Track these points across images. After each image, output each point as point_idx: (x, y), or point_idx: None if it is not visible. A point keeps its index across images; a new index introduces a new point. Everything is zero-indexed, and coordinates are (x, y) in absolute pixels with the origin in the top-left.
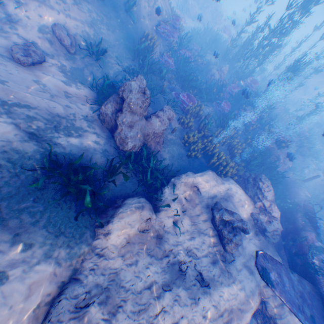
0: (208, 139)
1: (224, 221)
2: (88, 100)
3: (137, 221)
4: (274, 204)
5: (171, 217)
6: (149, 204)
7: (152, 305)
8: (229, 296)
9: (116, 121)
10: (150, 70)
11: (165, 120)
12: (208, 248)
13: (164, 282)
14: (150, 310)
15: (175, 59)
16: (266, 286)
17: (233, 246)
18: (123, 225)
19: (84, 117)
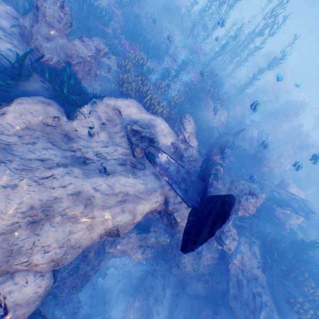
0: (144, 82)
1: (135, 133)
2: (11, 19)
3: (40, 113)
4: (194, 137)
5: (86, 128)
6: (58, 106)
7: (41, 171)
8: (126, 183)
9: (32, 31)
10: (92, 14)
11: (91, 47)
12: (119, 155)
13: (61, 162)
14: (38, 173)
15: (125, 14)
16: (169, 190)
17: (140, 152)
18: (22, 110)
19: (1, 28)
